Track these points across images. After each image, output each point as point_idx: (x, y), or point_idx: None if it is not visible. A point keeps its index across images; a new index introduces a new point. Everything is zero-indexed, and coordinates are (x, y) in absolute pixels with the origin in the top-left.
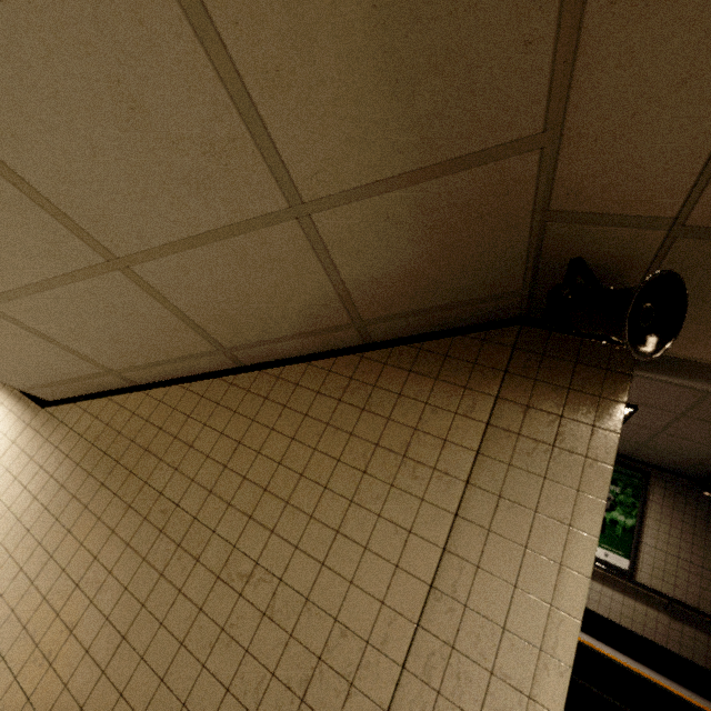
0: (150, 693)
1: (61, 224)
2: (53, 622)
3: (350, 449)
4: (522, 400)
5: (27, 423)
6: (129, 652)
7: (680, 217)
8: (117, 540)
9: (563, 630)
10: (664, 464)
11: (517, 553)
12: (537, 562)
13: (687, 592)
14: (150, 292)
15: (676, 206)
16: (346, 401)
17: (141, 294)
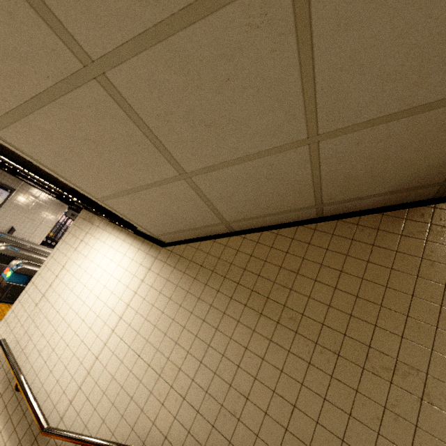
0: None
1: (303, 108)
2: (229, 390)
3: None
4: None
5: (154, 257)
6: (303, 417)
7: None
8: (259, 337)
9: None
10: None
11: None
12: None
13: None
14: (313, 162)
15: None
16: (432, 241)
17: (304, 164)
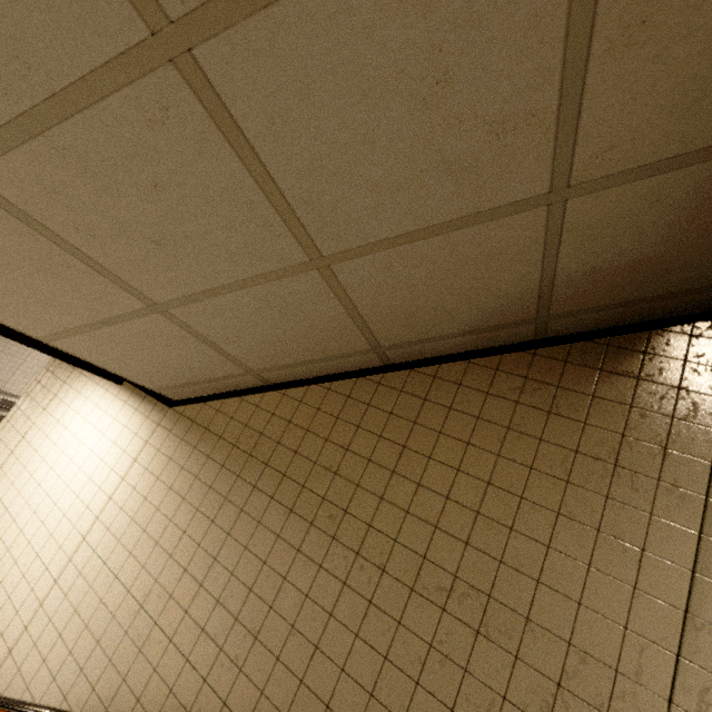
0: (360, 708)
1: (283, 223)
2: (233, 626)
3: (543, 456)
4: None
5: (157, 423)
6: (326, 663)
7: None
8: (284, 545)
9: None
10: None
11: None
12: None
13: None
14: (336, 292)
15: None
16: (525, 403)
17: (325, 294)
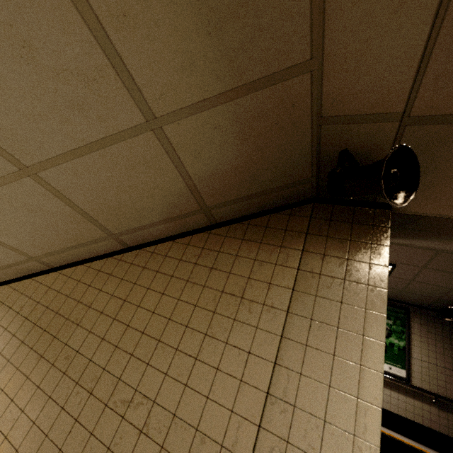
0: None
1: None
2: None
3: (203, 296)
4: (320, 251)
5: None
6: None
7: (406, 110)
8: (30, 384)
9: (369, 417)
10: (417, 302)
11: (328, 360)
12: (343, 365)
13: (446, 389)
14: (54, 193)
15: (402, 102)
16: (199, 264)
17: (48, 195)
